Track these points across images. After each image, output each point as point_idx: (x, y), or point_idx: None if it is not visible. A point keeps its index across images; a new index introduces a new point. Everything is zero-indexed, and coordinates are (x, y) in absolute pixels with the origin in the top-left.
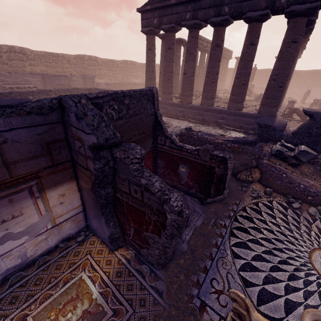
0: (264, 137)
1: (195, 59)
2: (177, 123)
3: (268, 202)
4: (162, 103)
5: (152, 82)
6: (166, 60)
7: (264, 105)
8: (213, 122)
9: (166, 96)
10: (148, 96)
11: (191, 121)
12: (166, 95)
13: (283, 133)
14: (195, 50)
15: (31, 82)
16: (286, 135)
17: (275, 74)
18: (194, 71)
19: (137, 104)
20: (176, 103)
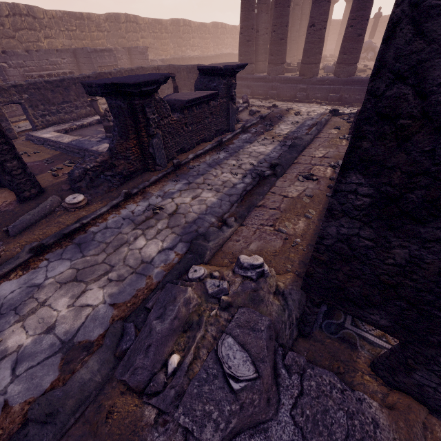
0: None
1: None
2: (305, 107)
3: None
4: (270, 80)
5: (251, 46)
6: (280, 4)
7: None
8: (356, 101)
9: (276, 68)
10: None
11: (321, 102)
12: (277, 66)
13: None
14: None
15: (60, 66)
16: None
17: None
18: (327, 20)
19: None
20: (294, 78)
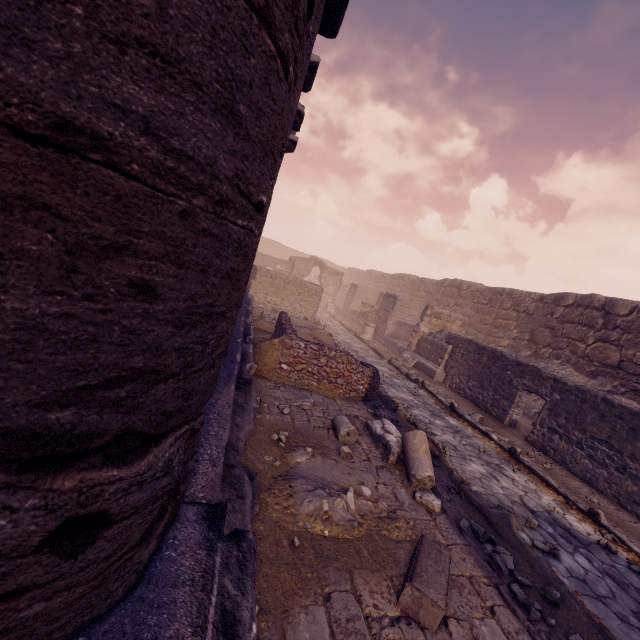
0: None
1: None
2: None
3: None
4: None
5: None
6: None
7: None
8: None
9: None
10: None
11: None
12: None
13: None
14: None
15: None
16: None
17: None
18: None
19: None
20: None
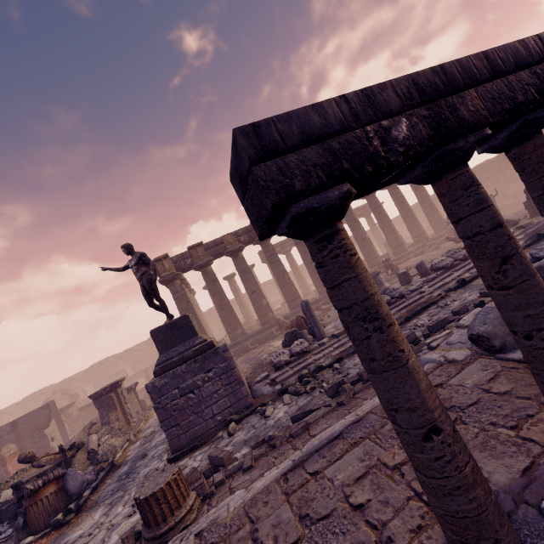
0: None
1: None
2: None
3: None
4: None
5: None
6: None
7: None
8: None
9: None
10: (45, 407)
11: None
12: None
13: None
14: None
15: None
16: None
17: None
18: None
19: (37, 413)
20: None
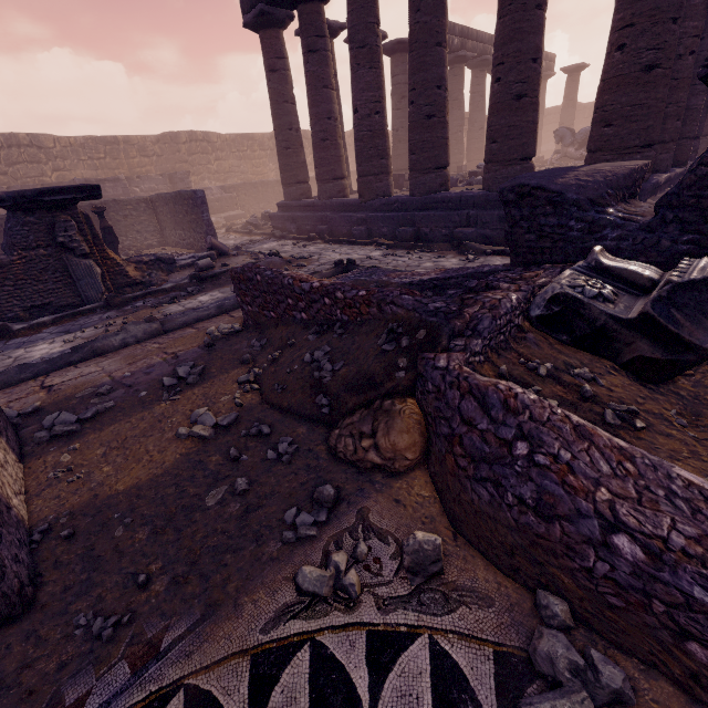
0: (523, 247)
1: (376, 61)
2: (339, 254)
3: (365, 657)
4: (320, 208)
5: (293, 156)
6: (309, 86)
7: (598, 151)
8: (445, 239)
9: (325, 187)
10: None
11: (384, 243)
12: (326, 184)
13: (603, 212)
14: (372, 31)
15: None
16: (619, 222)
17: (624, 23)
18: (379, 99)
19: None
20: (350, 201)
